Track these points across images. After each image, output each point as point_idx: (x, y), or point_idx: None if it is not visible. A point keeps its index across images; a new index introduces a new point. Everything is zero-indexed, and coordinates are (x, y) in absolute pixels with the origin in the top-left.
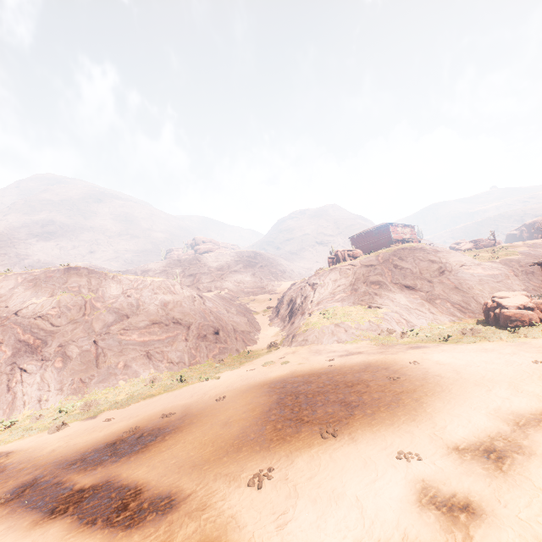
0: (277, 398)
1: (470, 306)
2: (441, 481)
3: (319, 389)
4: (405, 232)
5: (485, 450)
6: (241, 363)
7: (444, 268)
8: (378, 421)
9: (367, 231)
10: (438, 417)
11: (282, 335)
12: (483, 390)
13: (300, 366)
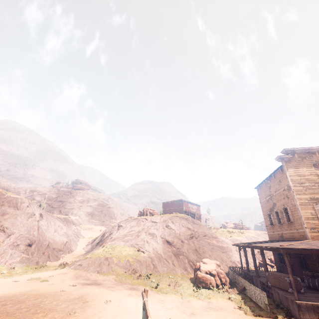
0: None
1: None
2: None
3: (12, 311)
4: (193, 207)
5: None
6: (23, 274)
7: (193, 235)
8: None
9: (172, 201)
10: None
11: (79, 258)
12: None
13: (47, 286)
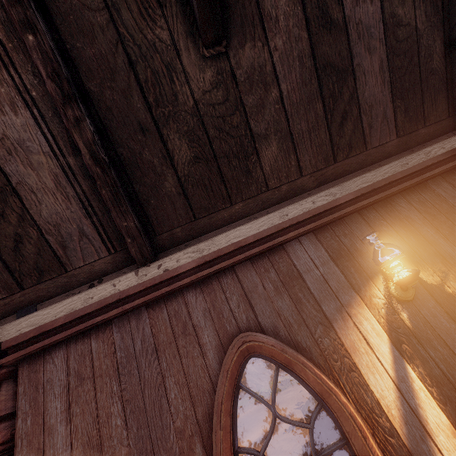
0: None
1: None
2: (243, 455)
3: None
4: None
5: (263, 438)
6: None
7: None
8: None
9: None
10: (253, 434)
11: None
12: None
13: None
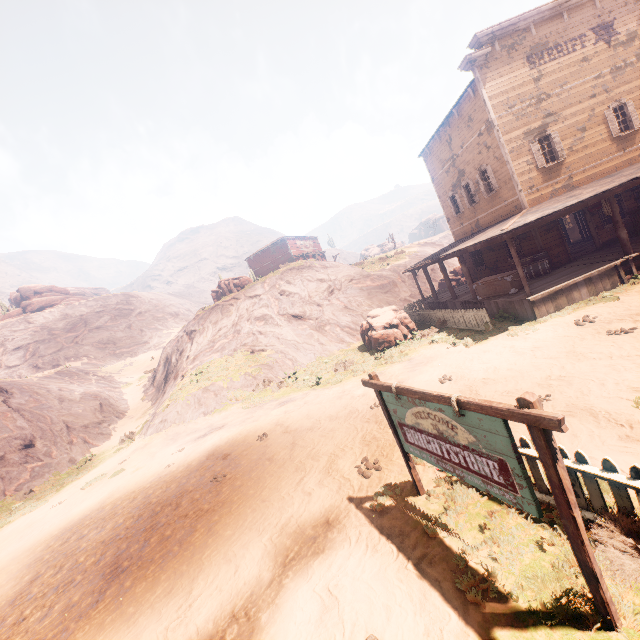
0: (27, 582)
1: (359, 326)
2: None
3: (108, 535)
4: (307, 245)
5: None
6: (61, 488)
7: (333, 287)
8: (119, 612)
9: (263, 249)
10: (206, 570)
11: (149, 415)
12: (296, 481)
13: (132, 476)
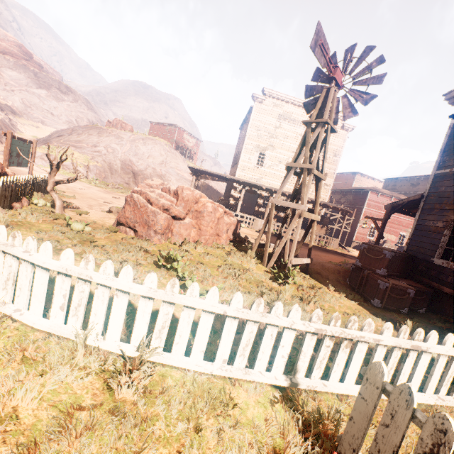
0: None
1: None
2: None
3: None
4: (190, 141)
5: None
6: None
7: (164, 162)
8: None
9: (163, 124)
10: None
11: None
12: None
13: None
